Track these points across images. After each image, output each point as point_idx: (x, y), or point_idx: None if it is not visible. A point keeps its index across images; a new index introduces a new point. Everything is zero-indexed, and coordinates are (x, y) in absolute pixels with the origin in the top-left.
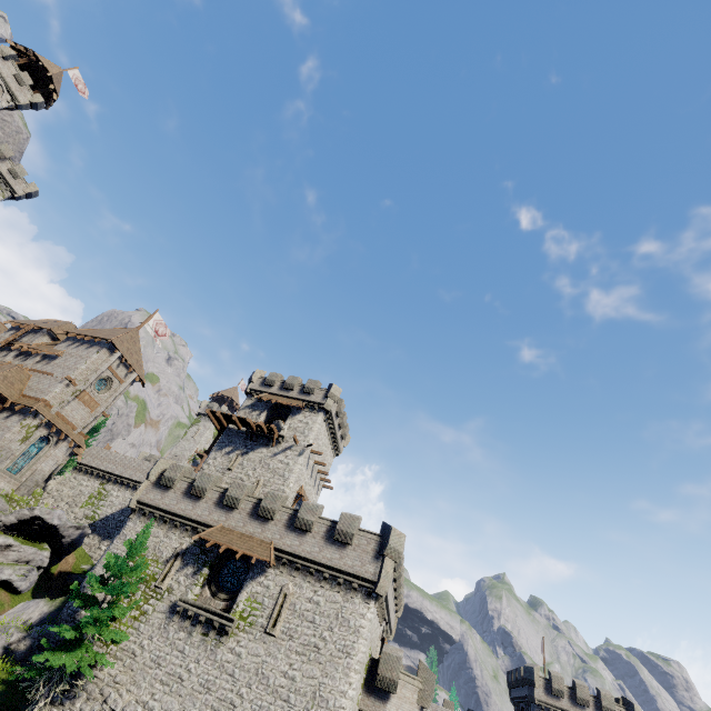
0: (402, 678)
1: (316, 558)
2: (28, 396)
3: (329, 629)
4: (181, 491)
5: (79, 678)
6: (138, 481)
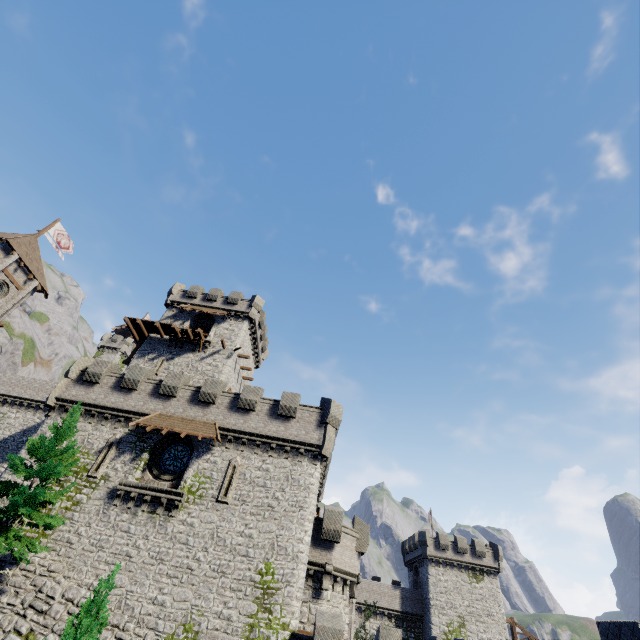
0: (343, 530)
1: (261, 432)
2: None
3: (281, 490)
4: (109, 386)
5: (2, 574)
6: (41, 401)
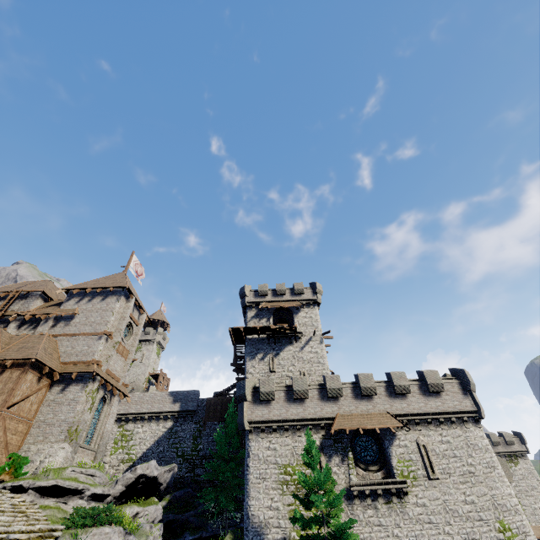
0: None
1: (426, 410)
2: (70, 362)
3: (469, 456)
4: (282, 400)
5: None
6: (159, 411)
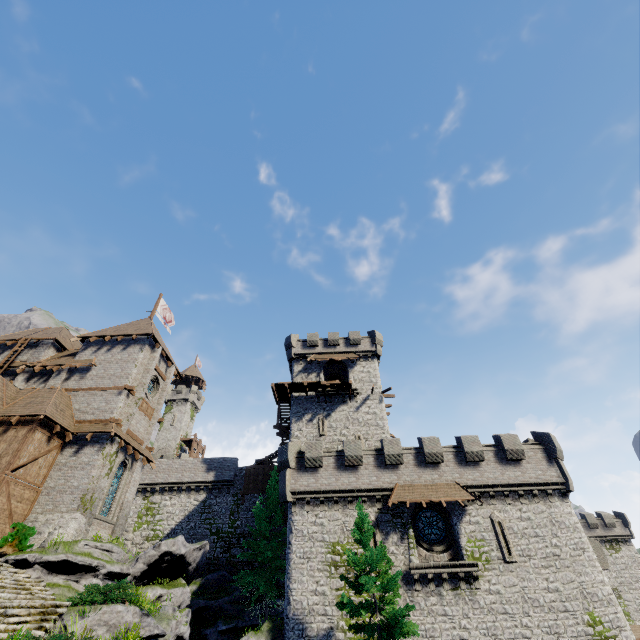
0: None
1: (503, 481)
2: (86, 420)
3: (554, 536)
4: (332, 467)
5: None
6: (191, 481)
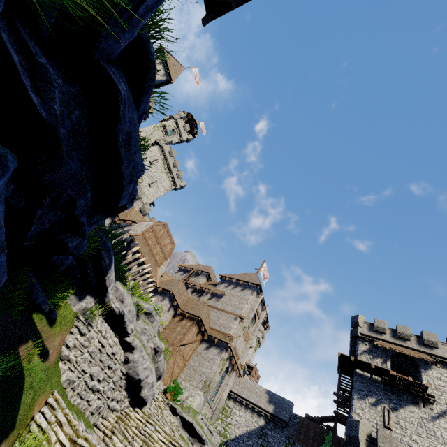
0: None
1: None
2: (215, 329)
3: None
4: None
5: None
6: (255, 404)
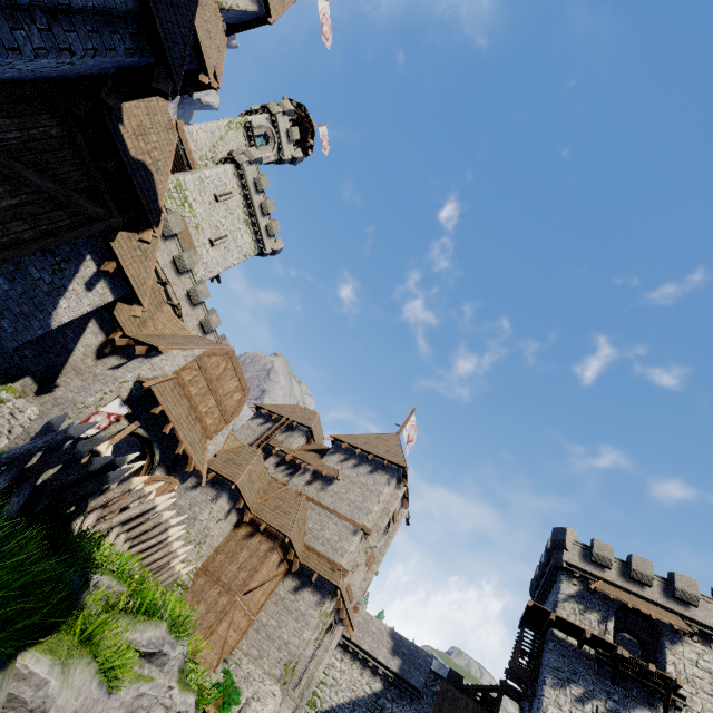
0: None
1: None
2: (314, 550)
3: None
4: None
5: None
6: (370, 654)
